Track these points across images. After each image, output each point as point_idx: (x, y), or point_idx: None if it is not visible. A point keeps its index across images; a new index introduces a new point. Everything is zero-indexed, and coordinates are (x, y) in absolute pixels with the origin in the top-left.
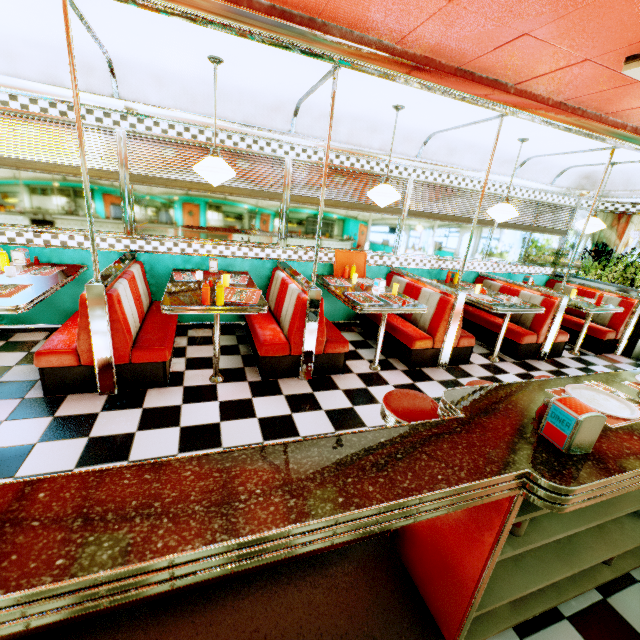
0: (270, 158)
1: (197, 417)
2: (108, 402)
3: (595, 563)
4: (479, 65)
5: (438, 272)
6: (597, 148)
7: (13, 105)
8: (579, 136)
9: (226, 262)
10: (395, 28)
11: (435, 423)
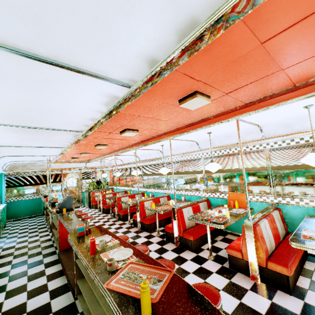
0: (196, 159)
1: (139, 240)
2: (136, 231)
3: (91, 312)
4: (187, 122)
5: None
6: None
7: (153, 163)
8: None
9: (189, 197)
10: (159, 131)
11: (87, 226)
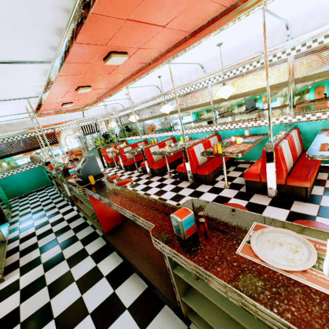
0: (276, 63)
1: (205, 198)
2: (189, 185)
3: None
4: None
5: None
6: None
7: (184, 92)
8: None
9: (255, 129)
10: None
11: (166, 203)
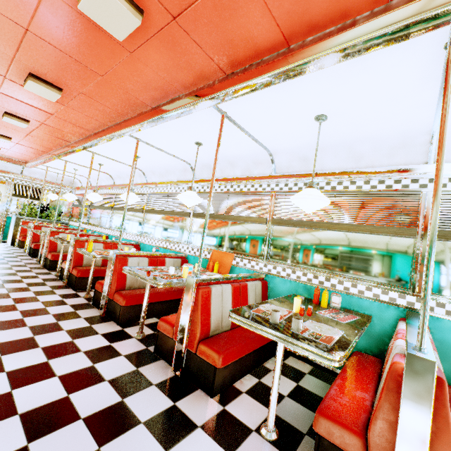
0: None
1: (45, 297)
2: (57, 285)
3: None
4: (149, 100)
5: (321, 291)
6: (442, 64)
7: None
8: (335, 78)
9: (164, 251)
10: (112, 112)
11: None
